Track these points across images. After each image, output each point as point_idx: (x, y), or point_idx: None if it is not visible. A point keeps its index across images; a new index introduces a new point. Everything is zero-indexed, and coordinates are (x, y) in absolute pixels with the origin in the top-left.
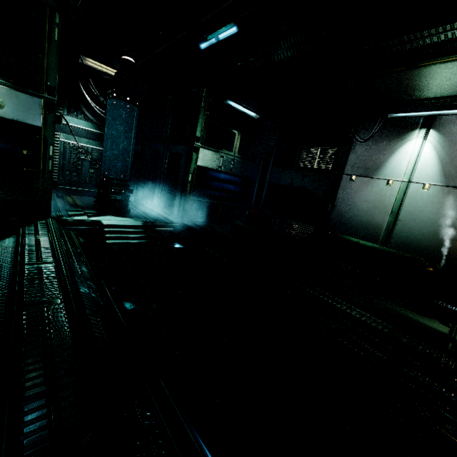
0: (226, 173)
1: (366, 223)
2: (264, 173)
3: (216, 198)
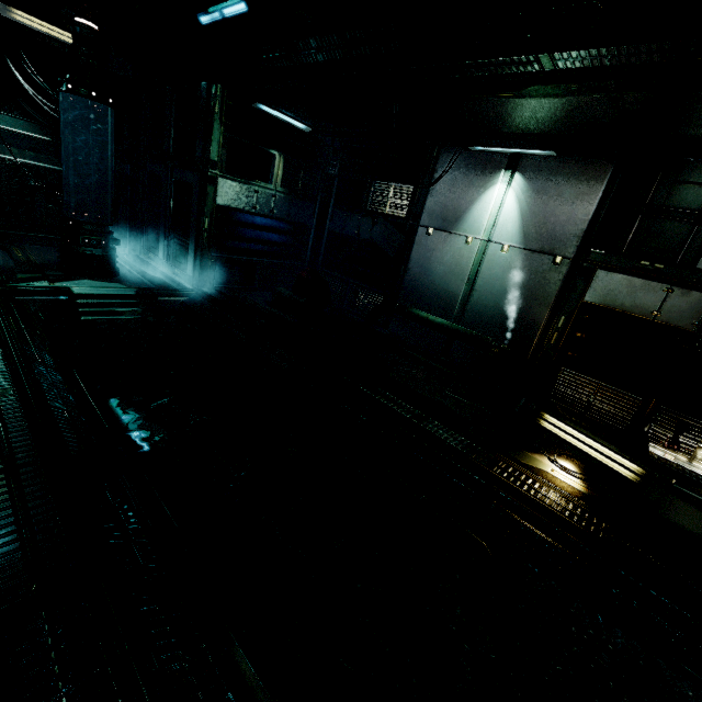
0: (264, 215)
1: (441, 293)
2: (323, 217)
3: (251, 254)
